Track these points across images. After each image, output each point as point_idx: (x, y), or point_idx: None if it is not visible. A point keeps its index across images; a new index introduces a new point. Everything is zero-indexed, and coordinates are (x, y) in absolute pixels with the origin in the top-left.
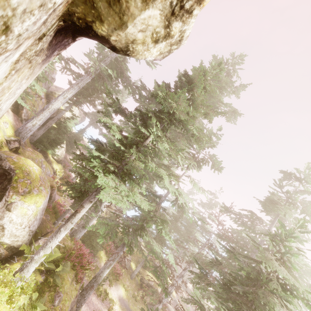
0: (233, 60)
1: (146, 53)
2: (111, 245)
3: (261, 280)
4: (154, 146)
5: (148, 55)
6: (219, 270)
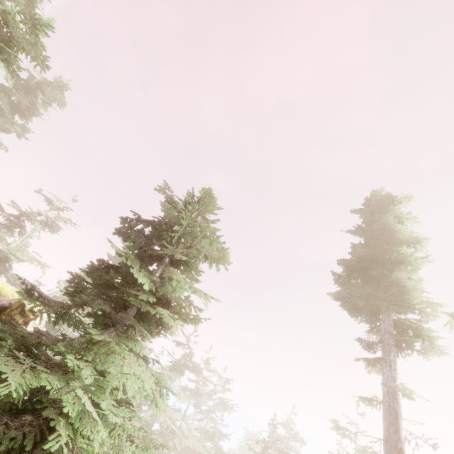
0: None
1: None
2: None
3: None
4: None
5: None
6: None
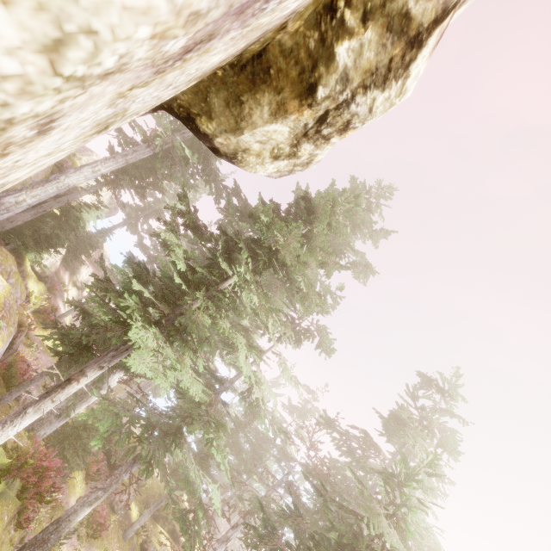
0: (378, 191)
1: (259, 167)
2: (102, 461)
3: (359, 550)
4: (235, 294)
5: (261, 169)
6: (296, 526)
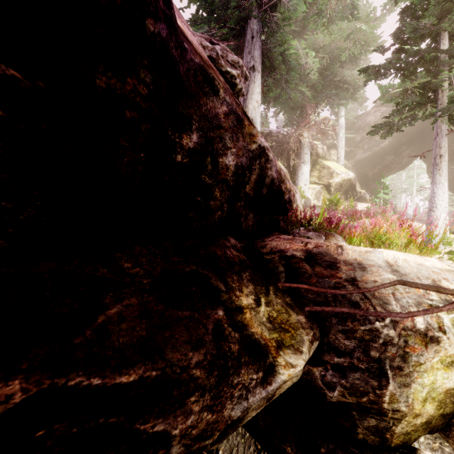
0: None
1: None
2: None
3: None
4: None
5: None
6: None
